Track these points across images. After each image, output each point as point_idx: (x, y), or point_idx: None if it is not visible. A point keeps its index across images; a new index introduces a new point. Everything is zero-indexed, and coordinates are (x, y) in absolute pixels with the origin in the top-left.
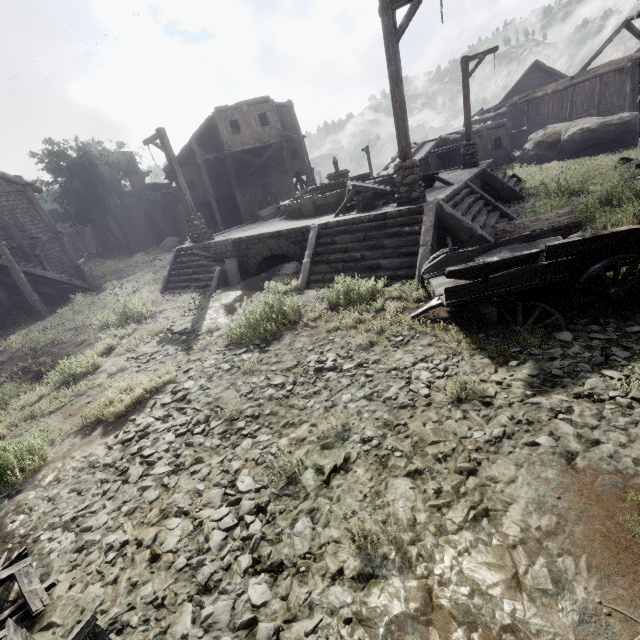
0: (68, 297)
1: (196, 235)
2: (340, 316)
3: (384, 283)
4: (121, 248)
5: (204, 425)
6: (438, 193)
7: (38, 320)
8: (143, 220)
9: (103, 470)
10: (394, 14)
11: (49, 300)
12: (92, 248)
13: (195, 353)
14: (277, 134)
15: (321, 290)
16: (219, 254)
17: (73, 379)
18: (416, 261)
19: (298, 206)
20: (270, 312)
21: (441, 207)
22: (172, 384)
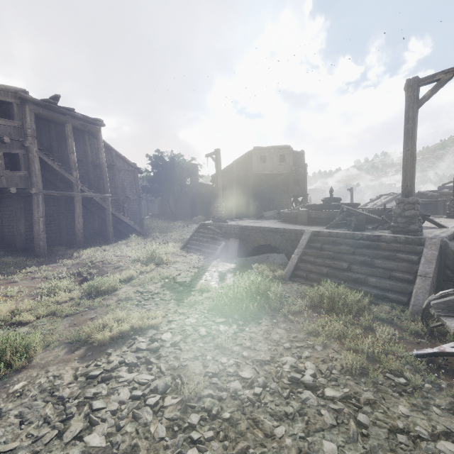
0: (129, 235)
1: (216, 217)
2: (322, 320)
3: (370, 299)
4: (171, 215)
5: (159, 396)
6: (432, 231)
7: (106, 244)
8: (189, 202)
9: (55, 403)
10: (418, 89)
11: (118, 234)
12: (156, 211)
13: (183, 306)
14: (289, 168)
15: (303, 285)
16: (227, 233)
17: (96, 293)
18: (411, 288)
19: (295, 214)
20: (255, 292)
21: (446, 244)
22: (154, 330)
